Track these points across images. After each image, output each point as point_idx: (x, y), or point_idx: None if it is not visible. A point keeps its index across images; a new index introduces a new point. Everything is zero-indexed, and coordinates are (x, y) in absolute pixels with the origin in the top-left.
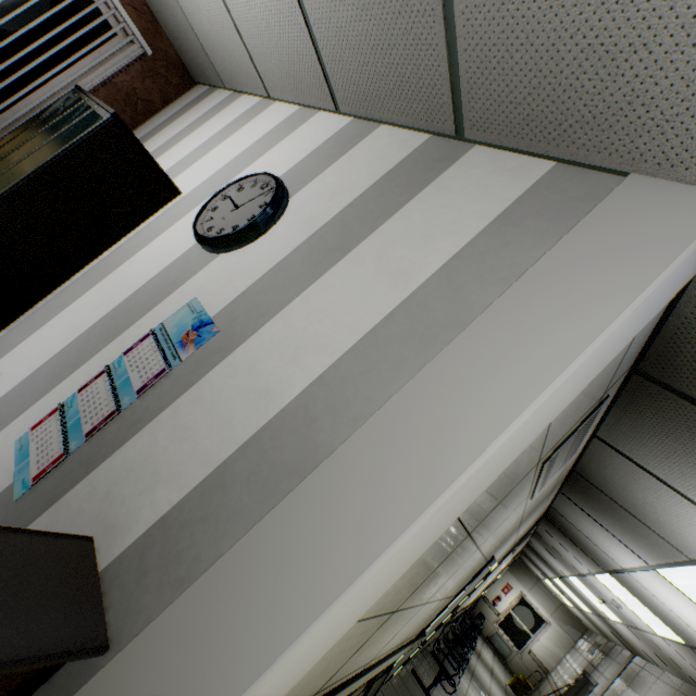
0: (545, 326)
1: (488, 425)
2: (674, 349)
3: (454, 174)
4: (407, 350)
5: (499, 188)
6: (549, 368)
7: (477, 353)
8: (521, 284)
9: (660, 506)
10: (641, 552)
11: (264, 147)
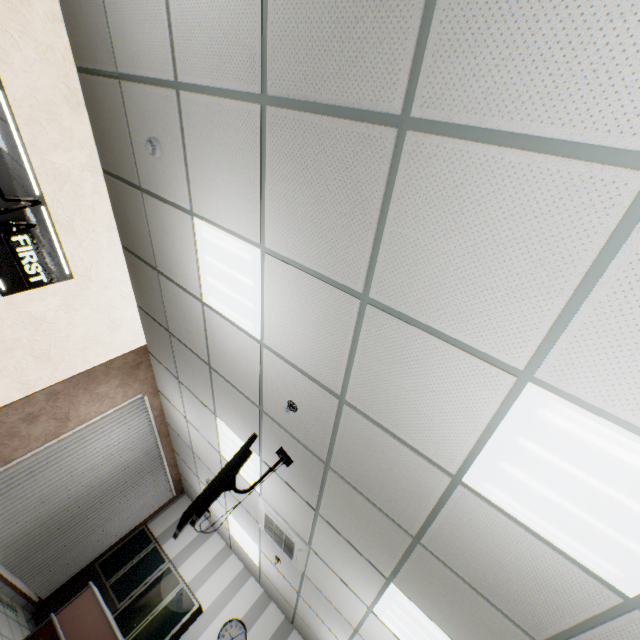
0: None
1: None
2: None
3: (290, 639)
4: None
5: None
6: None
7: None
8: None
9: None
10: None
11: (234, 590)
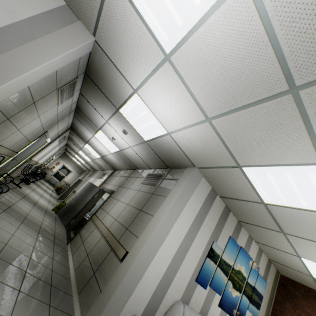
0: (53, 48)
1: (37, 64)
2: (91, 69)
3: None
4: (15, 39)
5: (49, 1)
6: (52, 57)
7: (36, 48)
8: (49, 36)
9: (93, 114)
10: (92, 131)
11: None
